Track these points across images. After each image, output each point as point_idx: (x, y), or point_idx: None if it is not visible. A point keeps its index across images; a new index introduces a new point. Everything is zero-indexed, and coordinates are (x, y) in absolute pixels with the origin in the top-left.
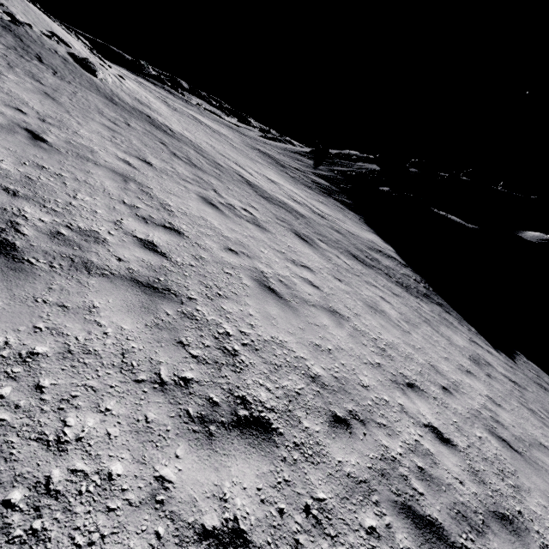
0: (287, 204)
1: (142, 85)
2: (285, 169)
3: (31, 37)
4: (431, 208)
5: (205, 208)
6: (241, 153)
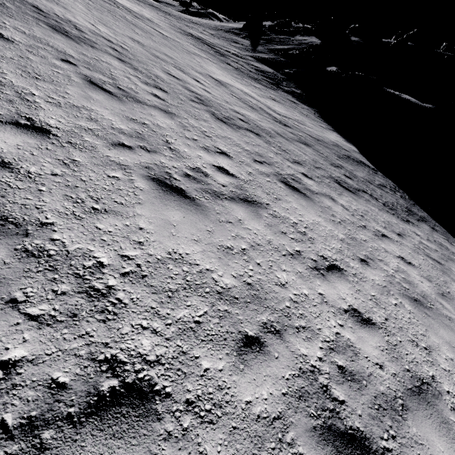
0: (249, 120)
1: None
2: (225, 58)
3: None
4: (384, 88)
5: (167, 212)
6: (175, 46)
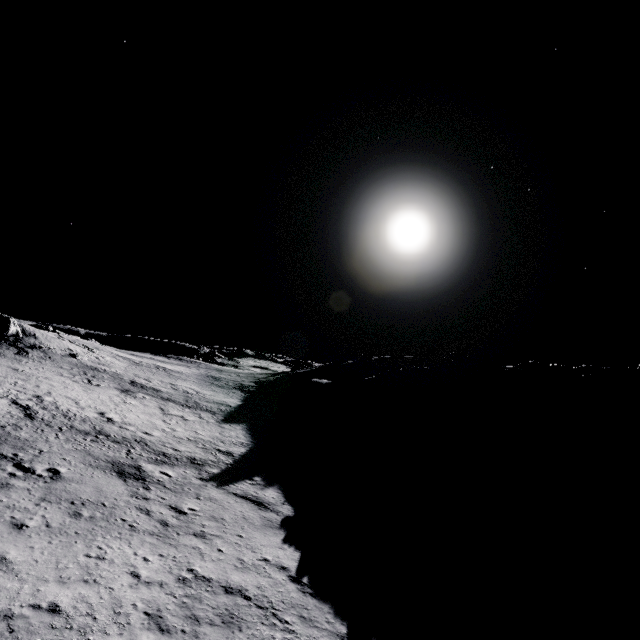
0: (155, 388)
1: (130, 358)
2: (215, 381)
3: (53, 352)
4: (312, 379)
5: (70, 381)
6: (170, 377)
